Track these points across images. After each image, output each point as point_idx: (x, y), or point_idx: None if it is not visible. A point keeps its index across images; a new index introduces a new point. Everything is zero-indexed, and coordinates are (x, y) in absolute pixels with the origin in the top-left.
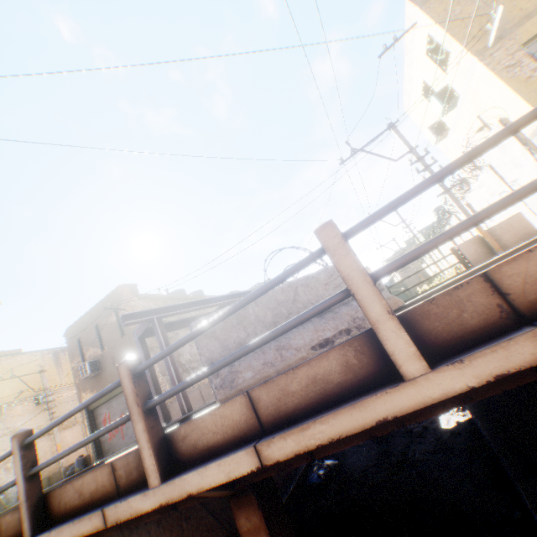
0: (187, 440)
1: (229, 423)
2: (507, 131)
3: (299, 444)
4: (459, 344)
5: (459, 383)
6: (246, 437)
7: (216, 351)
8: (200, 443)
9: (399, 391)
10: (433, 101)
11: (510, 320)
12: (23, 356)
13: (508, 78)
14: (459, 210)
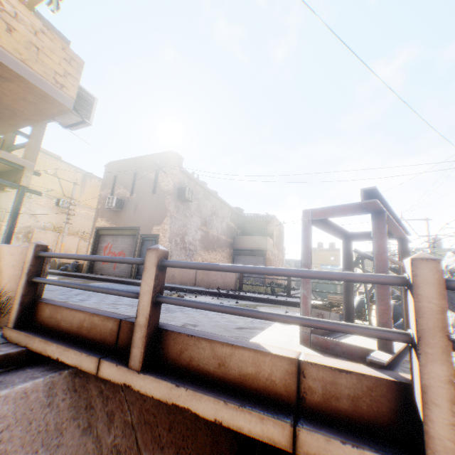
0: None
1: None
2: None
3: None
4: None
5: None
6: None
7: None
8: None
9: None
10: None
11: None
12: (62, 163)
13: None
14: None
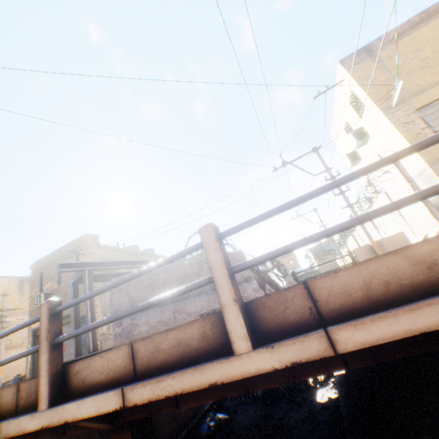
0: (79, 375)
1: (113, 366)
2: (331, 185)
3: (153, 392)
4: (281, 333)
5: (268, 363)
6: (122, 380)
7: (125, 304)
8: (88, 379)
9: (229, 362)
10: (350, 136)
11: (316, 321)
12: None
13: (404, 131)
14: None
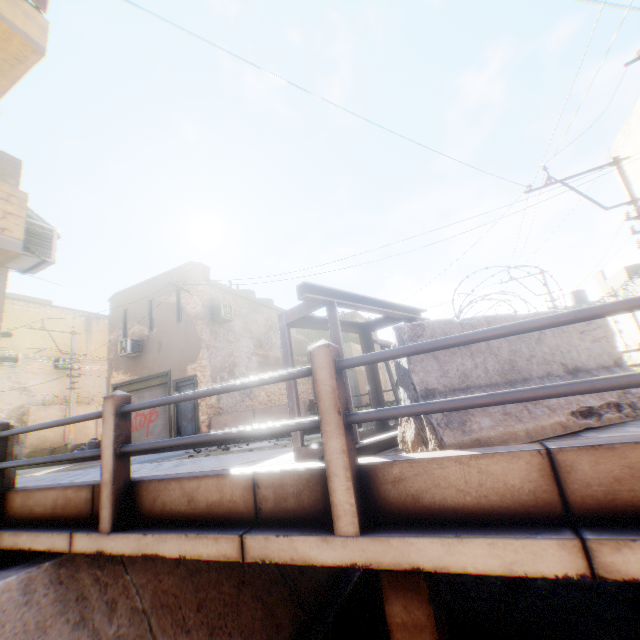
0: (402, 486)
1: (495, 485)
2: None
3: None
4: None
5: None
6: (526, 516)
7: (432, 373)
8: (426, 497)
9: None
10: None
11: None
12: (53, 309)
13: None
14: None
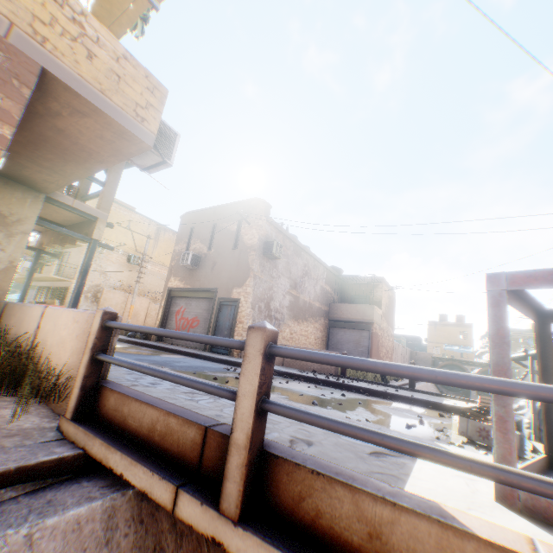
0: None
1: None
2: None
3: None
4: None
5: None
6: None
7: None
8: None
9: None
10: None
11: None
12: (135, 214)
13: None
14: None
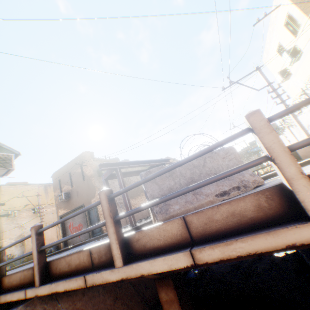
0: (139, 242)
1: (169, 235)
2: None
3: (223, 253)
4: None
5: None
6: (180, 245)
7: (155, 190)
8: (148, 245)
9: (306, 227)
10: (284, 55)
11: None
12: (28, 185)
13: None
14: (296, 123)
